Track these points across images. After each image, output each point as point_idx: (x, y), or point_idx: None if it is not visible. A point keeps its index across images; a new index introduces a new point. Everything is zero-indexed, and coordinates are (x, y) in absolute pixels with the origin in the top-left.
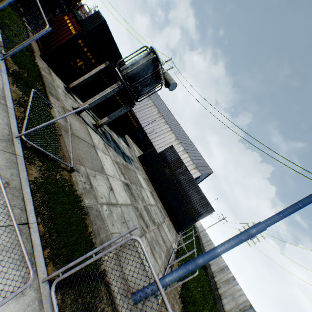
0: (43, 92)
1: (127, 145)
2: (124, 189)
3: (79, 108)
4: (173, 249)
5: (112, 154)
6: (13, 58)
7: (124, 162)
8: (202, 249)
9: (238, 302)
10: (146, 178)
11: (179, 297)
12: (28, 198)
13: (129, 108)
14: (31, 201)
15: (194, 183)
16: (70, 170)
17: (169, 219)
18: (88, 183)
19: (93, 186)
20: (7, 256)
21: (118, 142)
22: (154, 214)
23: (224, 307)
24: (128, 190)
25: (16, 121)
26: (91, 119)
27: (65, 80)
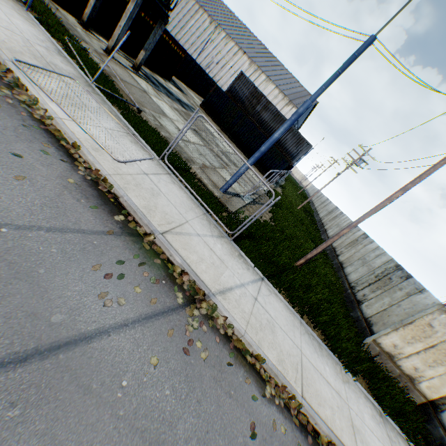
0: (72, 38)
1: (181, 91)
2: (192, 133)
3: (124, 38)
4: (262, 189)
5: (167, 101)
6: (27, 4)
7: (183, 109)
8: (311, 206)
9: (341, 227)
10: (217, 129)
11: (270, 214)
12: (126, 122)
13: (164, 26)
14: (129, 125)
15: (282, 119)
16: (138, 112)
17: (258, 170)
18: (157, 122)
19: (162, 125)
20: (136, 145)
21: (168, 87)
22: (234, 160)
23: (328, 235)
24: (198, 135)
25: (81, 71)
26: (126, 61)
27: (72, 13)
